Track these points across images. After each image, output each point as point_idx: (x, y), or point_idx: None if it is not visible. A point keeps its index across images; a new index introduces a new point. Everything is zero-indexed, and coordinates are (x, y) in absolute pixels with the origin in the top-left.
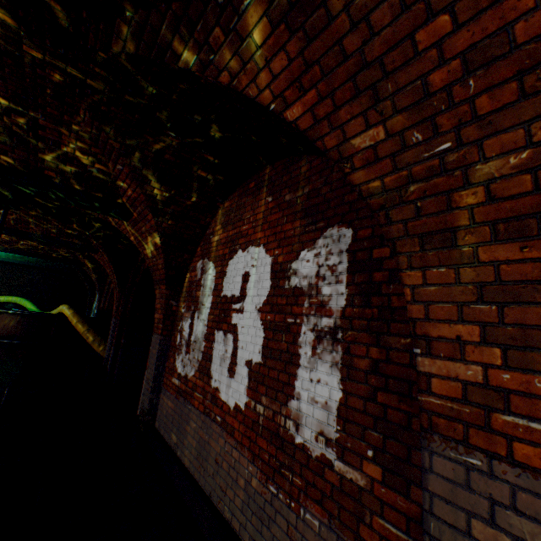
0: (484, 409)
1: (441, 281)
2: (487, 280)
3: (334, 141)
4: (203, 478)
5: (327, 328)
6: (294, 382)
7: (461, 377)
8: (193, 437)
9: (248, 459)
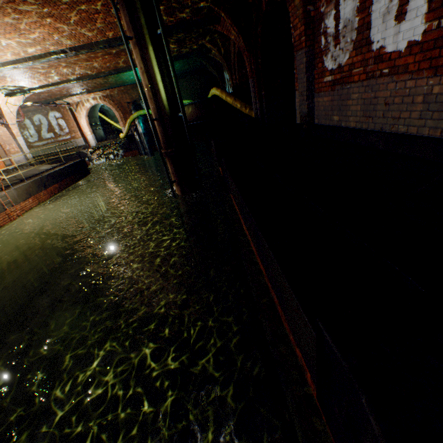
0: None
1: None
2: None
3: None
4: (371, 124)
5: None
6: None
7: None
8: (356, 105)
9: (427, 77)
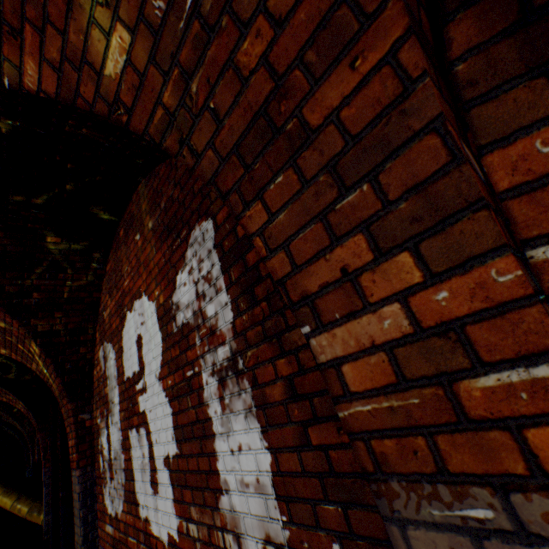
0: (442, 383)
1: (287, 197)
2: (336, 150)
3: (91, 86)
4: None
5: (226, 361)
6: (216, 465)
7: (380, 339)
8: None
9: None
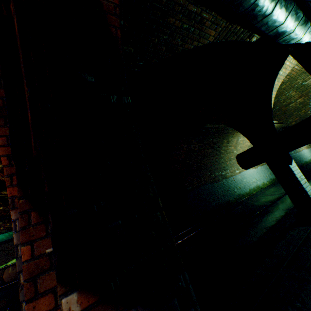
0: None
1: None
2: None
3: None
4: None
5: None
6: None
7: None
8: None
9: None
